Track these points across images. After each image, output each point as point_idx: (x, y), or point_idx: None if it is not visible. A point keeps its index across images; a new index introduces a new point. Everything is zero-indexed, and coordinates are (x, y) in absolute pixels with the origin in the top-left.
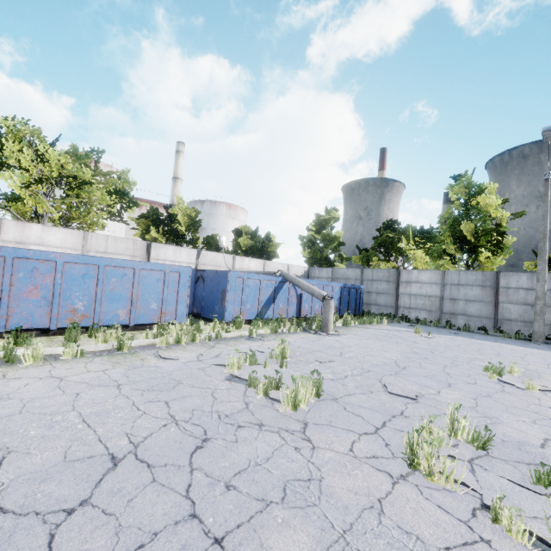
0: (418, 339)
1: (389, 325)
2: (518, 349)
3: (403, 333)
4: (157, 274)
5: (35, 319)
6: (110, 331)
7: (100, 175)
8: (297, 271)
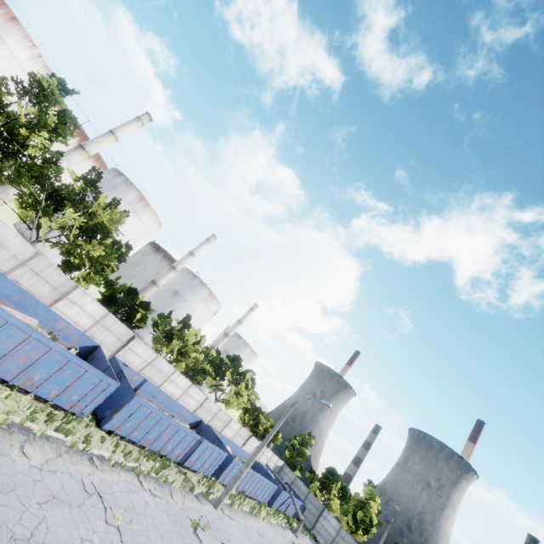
0: None
1: (309, 539)
2: None
3: None
4: (272, 487)
5: (252, 494)
6: (262, 507)
7: None
8: (280, 463)
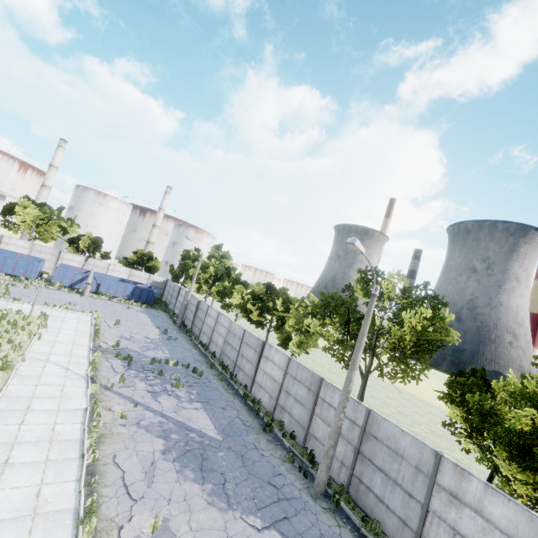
0: (114, 307)
1: (140, 308)
2: (141, 319)
3: (122, 307)
4: (26, 262)
5: None
6: (0, 274)
7: (61, 218)
8: (157, 279)
